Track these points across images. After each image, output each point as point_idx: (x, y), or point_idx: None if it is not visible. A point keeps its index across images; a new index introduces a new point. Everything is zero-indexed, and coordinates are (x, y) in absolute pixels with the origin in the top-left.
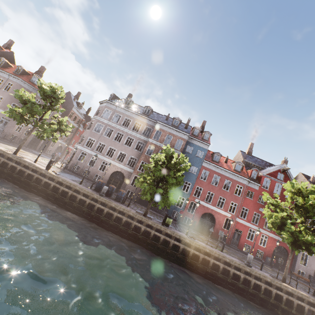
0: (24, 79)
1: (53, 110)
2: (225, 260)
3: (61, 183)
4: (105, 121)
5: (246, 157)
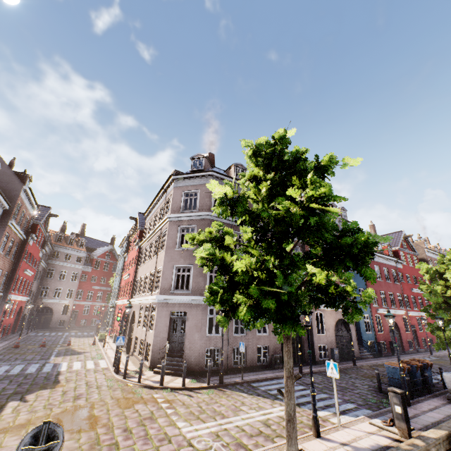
0: None
1: None
2: None
3: None
4: (227, 219)
5: None
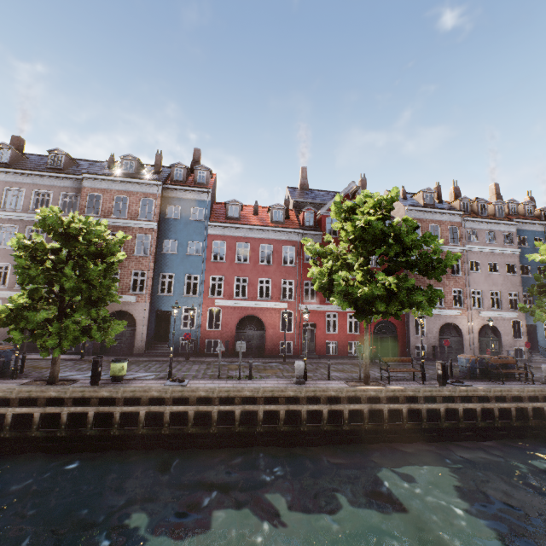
0: None
1: None
2: (244, 396)
3: None
4: None
5: (299, 195)
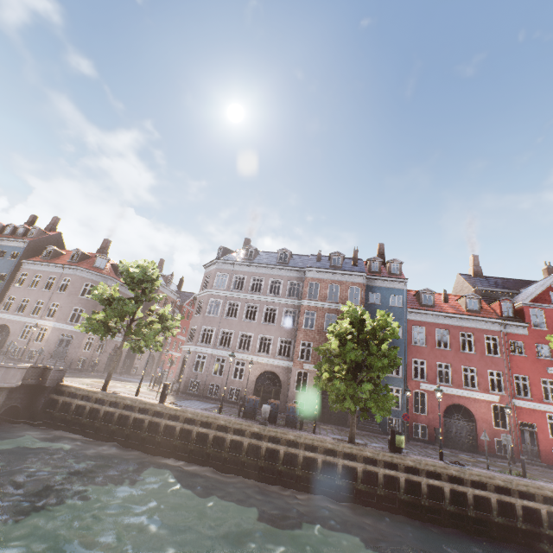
0: (85, 267)
1: (149, 300)
2: (544, 494)
3: (192, 420)
4: (222, 293)
5: (476, 282)
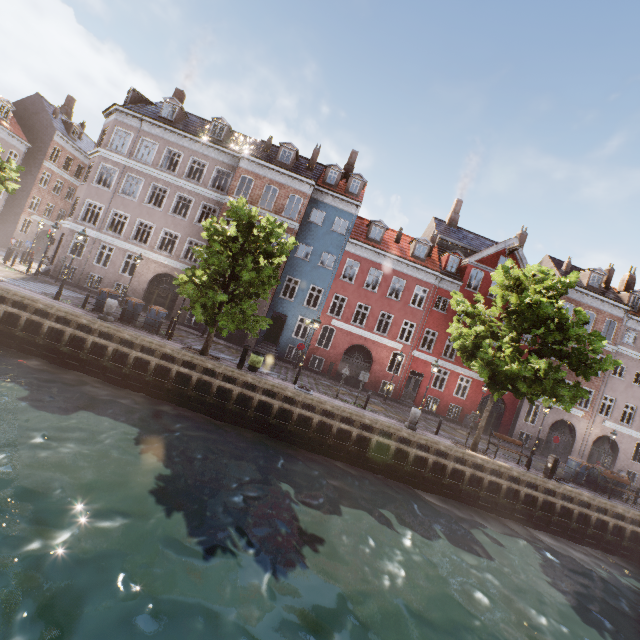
0: None
1: None
2: (363, 422)
3: (2, 297)
4: (119, 159)
5: (445, 231)
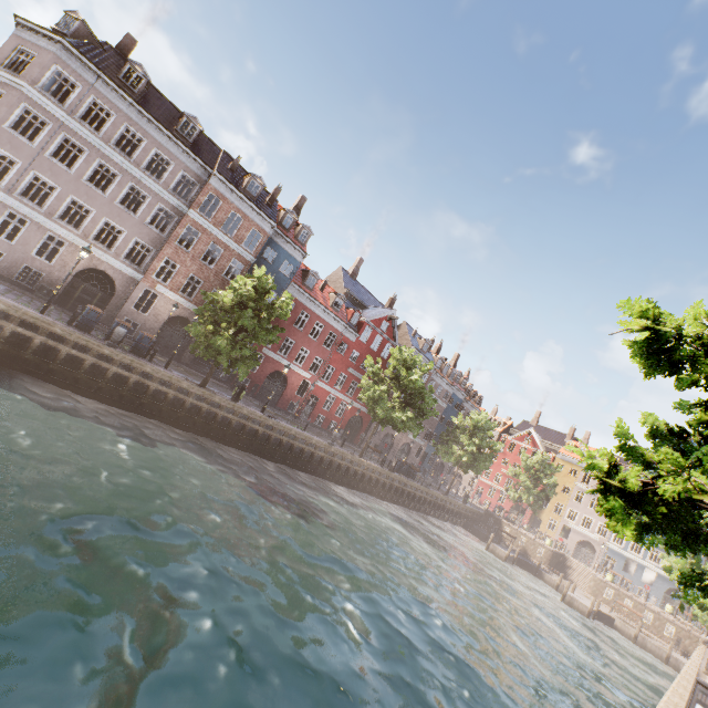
0: None
1: None
2: (312, 442)
3: (3, 313)
4: (57, 111)
5: (349, 283)
